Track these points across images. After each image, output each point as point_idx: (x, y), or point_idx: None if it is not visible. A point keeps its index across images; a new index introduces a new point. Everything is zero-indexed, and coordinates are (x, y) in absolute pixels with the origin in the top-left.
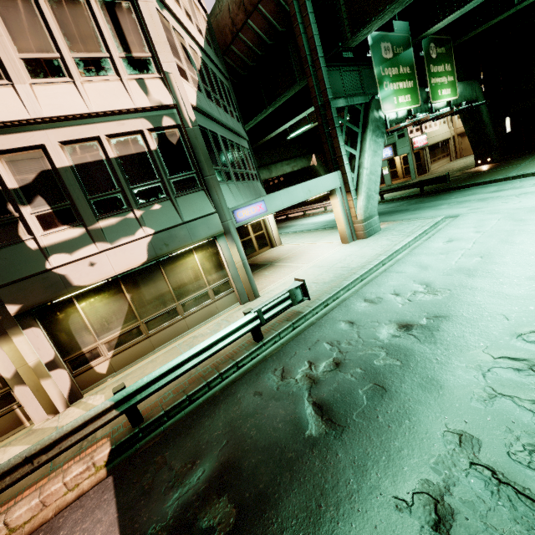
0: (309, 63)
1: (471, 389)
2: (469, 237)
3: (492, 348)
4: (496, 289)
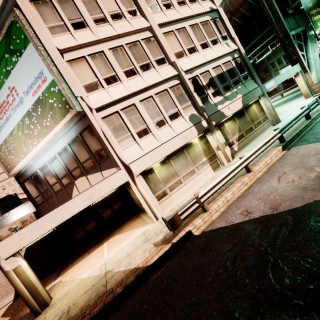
0: (273, 21)
1: None
2: None
3: None
4: None
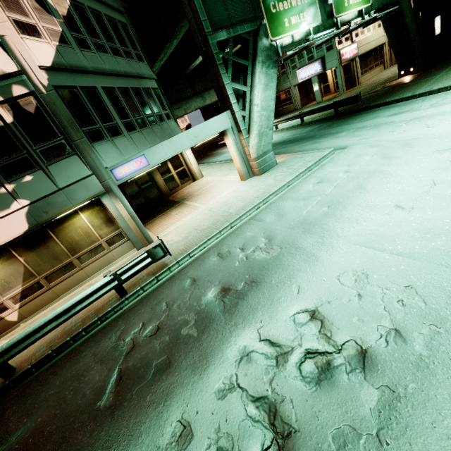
0: None
1: (223, 375)
2: (335, 179)
3: (266, 327)
4: (313, 251)
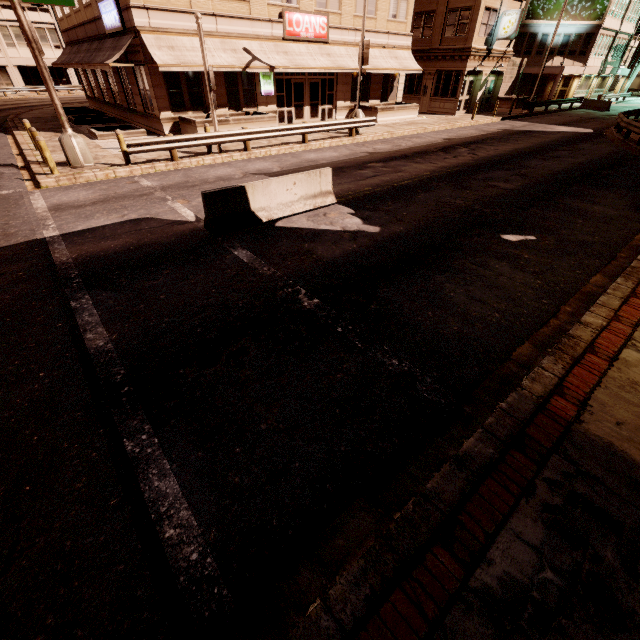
0: None
1: None
2: None
3: None
4: None
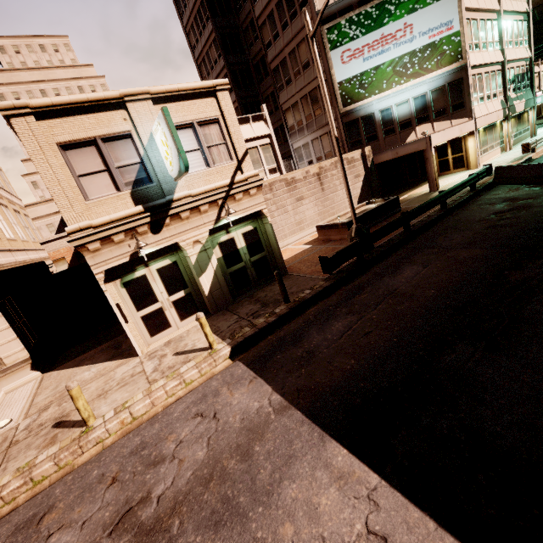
0: None
1: None
2: None
3: None
4: None
